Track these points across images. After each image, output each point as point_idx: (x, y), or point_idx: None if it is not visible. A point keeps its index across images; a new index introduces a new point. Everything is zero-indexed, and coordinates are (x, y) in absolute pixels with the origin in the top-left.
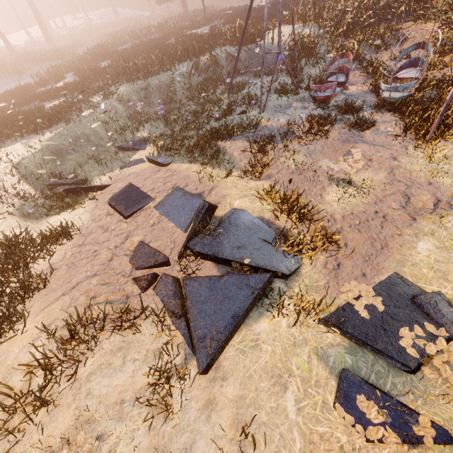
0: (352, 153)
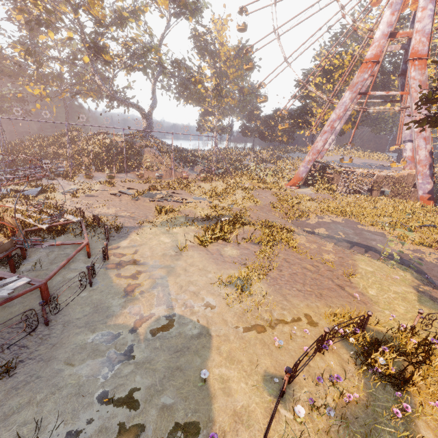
0: (52, 183)
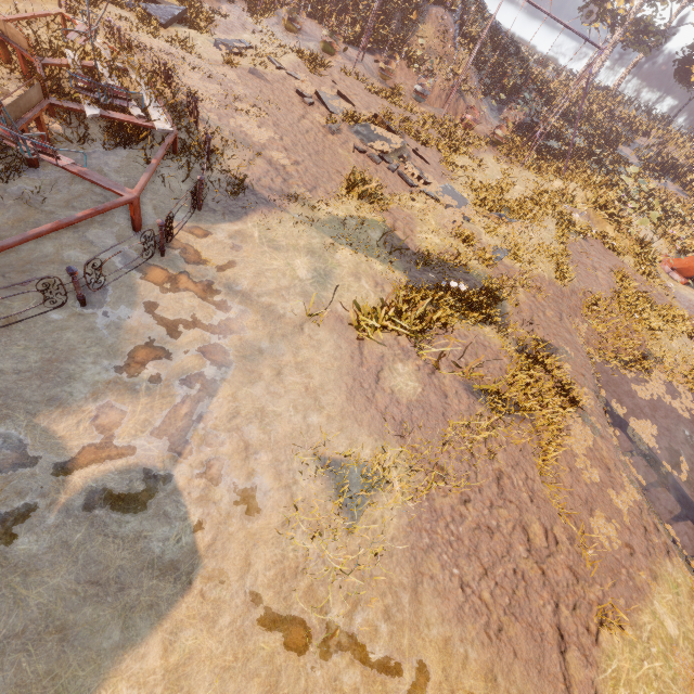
0: (222, 8)
